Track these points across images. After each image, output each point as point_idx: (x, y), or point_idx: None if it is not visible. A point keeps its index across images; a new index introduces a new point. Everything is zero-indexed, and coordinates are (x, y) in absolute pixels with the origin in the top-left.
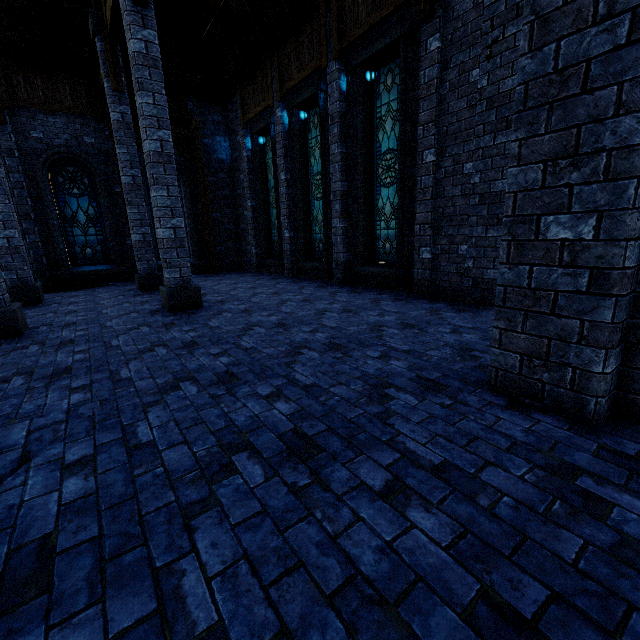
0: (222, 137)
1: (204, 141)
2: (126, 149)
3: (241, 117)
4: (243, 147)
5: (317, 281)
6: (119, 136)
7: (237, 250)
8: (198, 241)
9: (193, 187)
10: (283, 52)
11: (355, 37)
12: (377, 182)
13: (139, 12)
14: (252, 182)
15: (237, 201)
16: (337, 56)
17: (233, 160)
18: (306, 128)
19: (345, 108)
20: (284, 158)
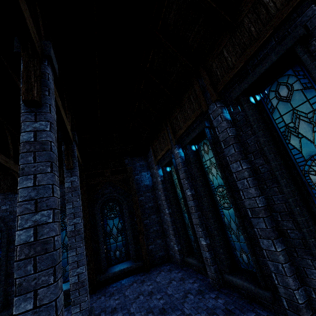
0: (145, 172)
1: (135, 177)
2: (71, 205)
3: (154, 159)
4: (157, 175)
5: (258, 312)
6: (68, 197)
7: (164, 244)
8: (135, 244)
9: (130, 206)
10: (172, 117)
11: (230, 77)
12: (314, 191)
13: (33, 111)
14: (166, 196)
15: (159, 208)
16: (216, 98)
17: (153, 183)
18: (198, 155)
19: (235, 131)
20: (186, 179)
